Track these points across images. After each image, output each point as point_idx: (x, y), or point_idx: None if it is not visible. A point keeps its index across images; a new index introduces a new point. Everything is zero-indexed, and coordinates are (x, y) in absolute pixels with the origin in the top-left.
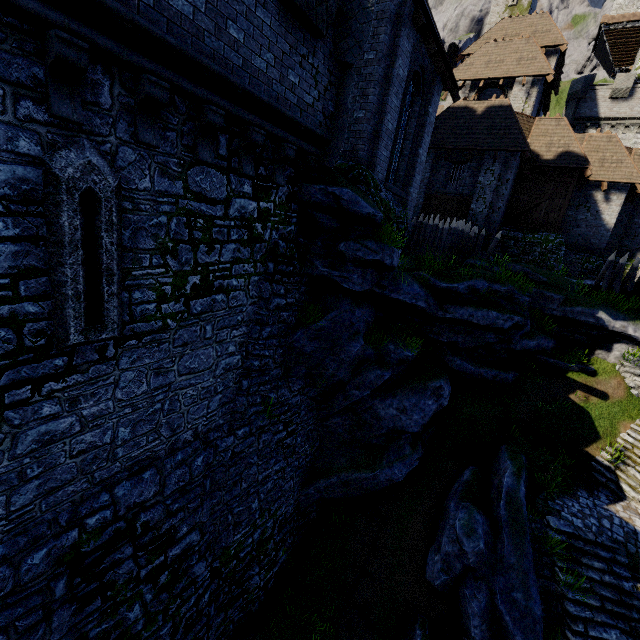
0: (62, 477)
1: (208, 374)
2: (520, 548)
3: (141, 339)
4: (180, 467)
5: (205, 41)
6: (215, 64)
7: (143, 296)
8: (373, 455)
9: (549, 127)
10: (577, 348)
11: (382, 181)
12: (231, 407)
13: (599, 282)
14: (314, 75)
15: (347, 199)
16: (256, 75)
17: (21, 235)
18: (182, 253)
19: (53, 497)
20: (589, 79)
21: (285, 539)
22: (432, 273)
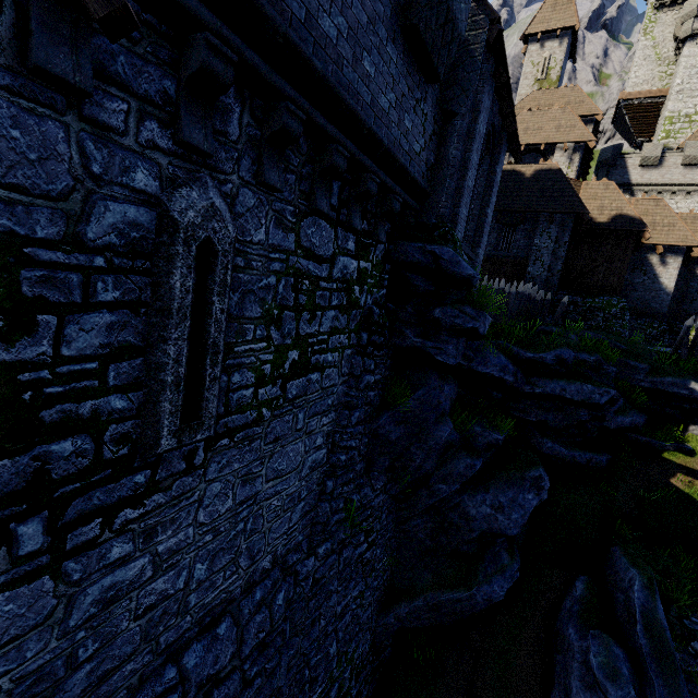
0: (121, 652)
1: (294, 476)
2: (676, 692)
3: (233, 437)
4: (259, 610)
5: (343, 71)
6: (349, 98)
7: (242, 379)
8: (466, 567)
9: (598, 191)
10: (668, 423)
11: (460, 241)
12: (311, 517)
13: (677, 349)
14: (423, 122)
15: (447, 259)
16: (380, 115)
17: (120, 300)
18: (285, 322)
19: (105, 686)
20: (617, 148)
21: (360, 691)
22: (513, 342)
